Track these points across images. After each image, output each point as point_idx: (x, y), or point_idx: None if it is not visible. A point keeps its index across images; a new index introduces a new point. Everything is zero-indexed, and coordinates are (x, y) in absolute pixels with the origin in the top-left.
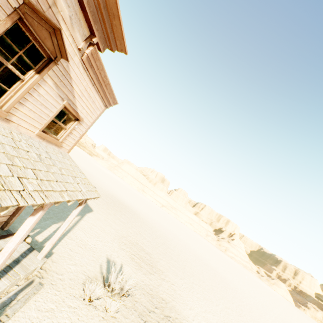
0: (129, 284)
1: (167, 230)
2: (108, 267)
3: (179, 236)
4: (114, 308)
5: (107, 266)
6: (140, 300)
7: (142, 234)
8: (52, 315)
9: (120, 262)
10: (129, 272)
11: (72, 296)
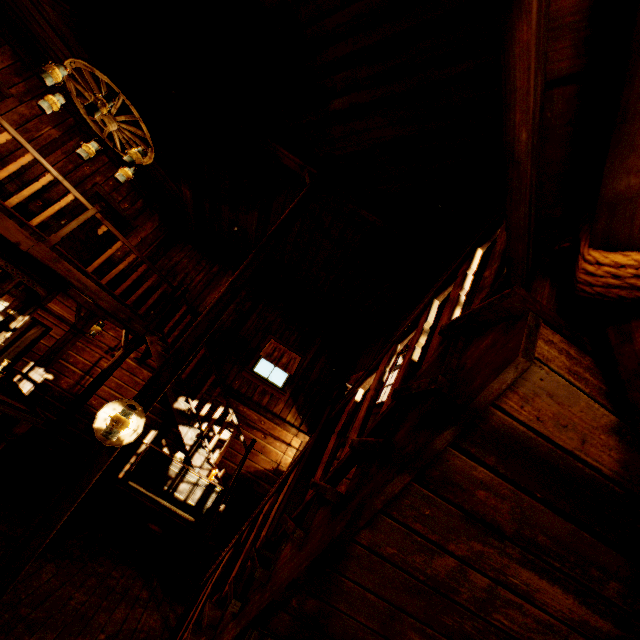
0: None
1: None
2: None
3: None
4: None
5: None
6: None
7: None
8: None
9: None
10: None
11: None
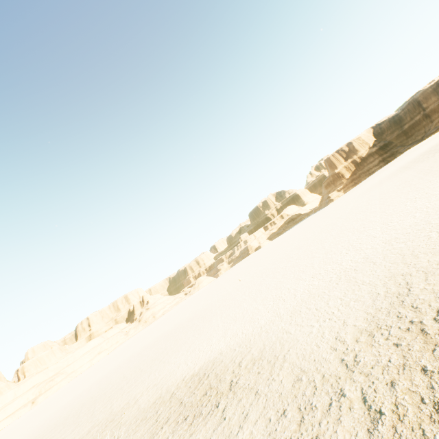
0: None
1: (81, 395)
2: None
3: (103, 375)
4: None
5: None
6: None
7: None
8: None
9: None
10: None
11: None
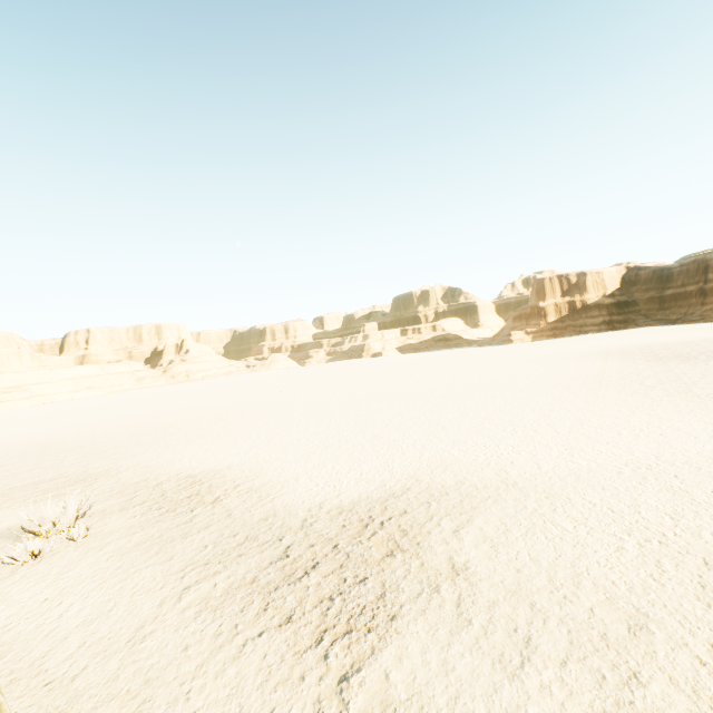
0: (73, 506)
1: (48, 433)
2: (7, 536)
3: (86, 421)
4: (81, 531)
5: (2, 538)
6: (107, 507)
7: (3, 475)
8: (1, 602)
9: (19, 519)
10: (53, 511)
11: (1, 581)
